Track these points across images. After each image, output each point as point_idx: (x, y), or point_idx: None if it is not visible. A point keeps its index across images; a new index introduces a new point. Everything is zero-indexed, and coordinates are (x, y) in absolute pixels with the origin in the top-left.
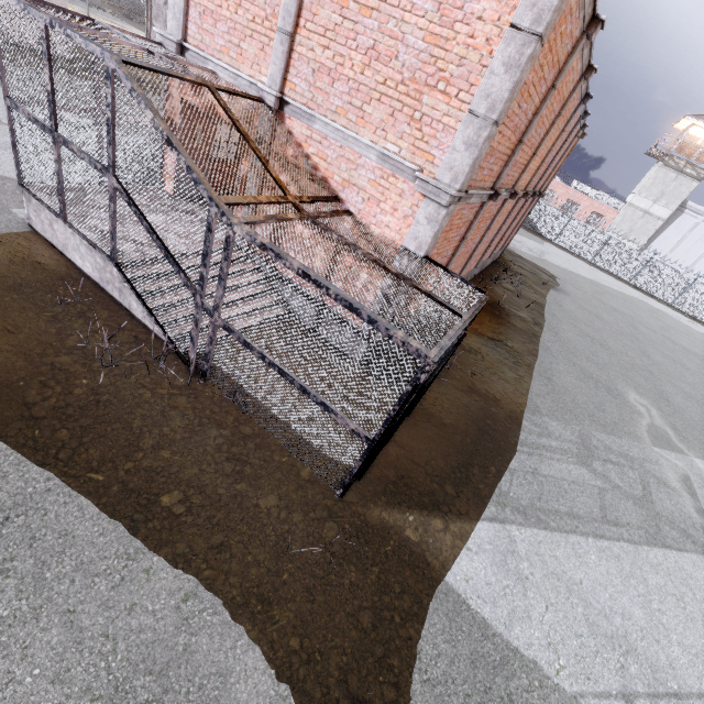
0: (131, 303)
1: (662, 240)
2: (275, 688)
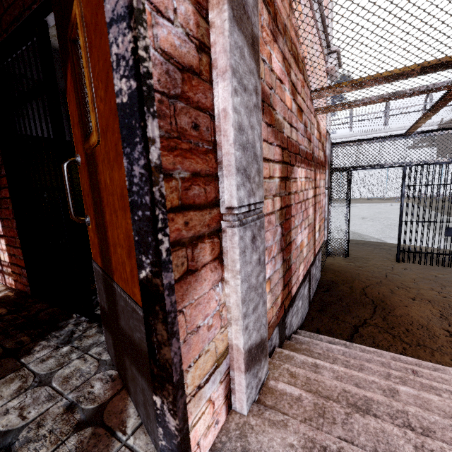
0: None
1: None
2: None
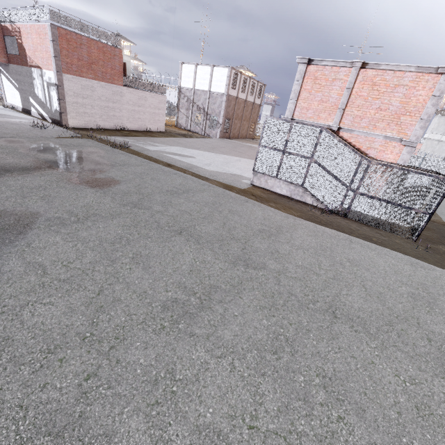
0: (306, 199)
1: None
2: (444, 270)
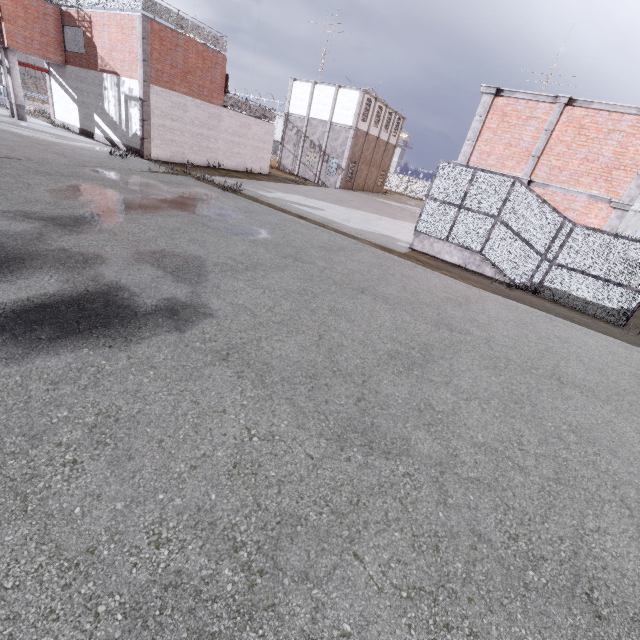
0: (485, 269)
1: None
2: None
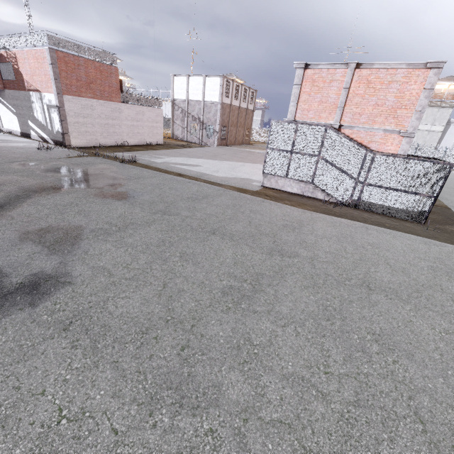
0: (317, 194)
1: (445, 142)
2: None
